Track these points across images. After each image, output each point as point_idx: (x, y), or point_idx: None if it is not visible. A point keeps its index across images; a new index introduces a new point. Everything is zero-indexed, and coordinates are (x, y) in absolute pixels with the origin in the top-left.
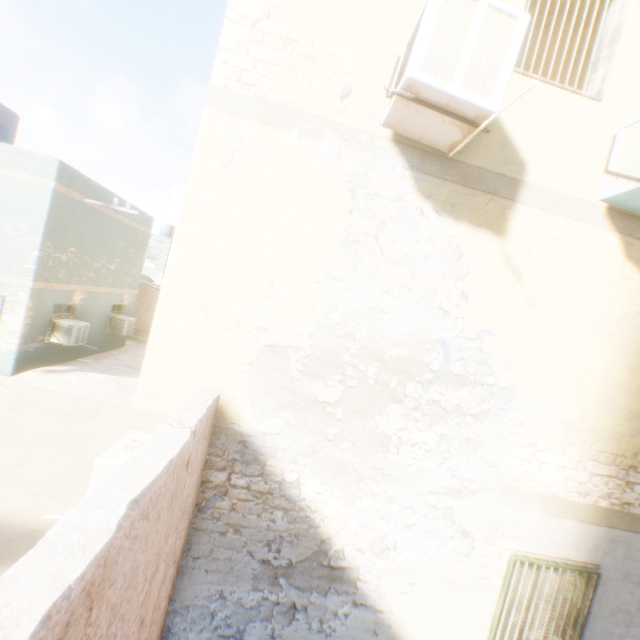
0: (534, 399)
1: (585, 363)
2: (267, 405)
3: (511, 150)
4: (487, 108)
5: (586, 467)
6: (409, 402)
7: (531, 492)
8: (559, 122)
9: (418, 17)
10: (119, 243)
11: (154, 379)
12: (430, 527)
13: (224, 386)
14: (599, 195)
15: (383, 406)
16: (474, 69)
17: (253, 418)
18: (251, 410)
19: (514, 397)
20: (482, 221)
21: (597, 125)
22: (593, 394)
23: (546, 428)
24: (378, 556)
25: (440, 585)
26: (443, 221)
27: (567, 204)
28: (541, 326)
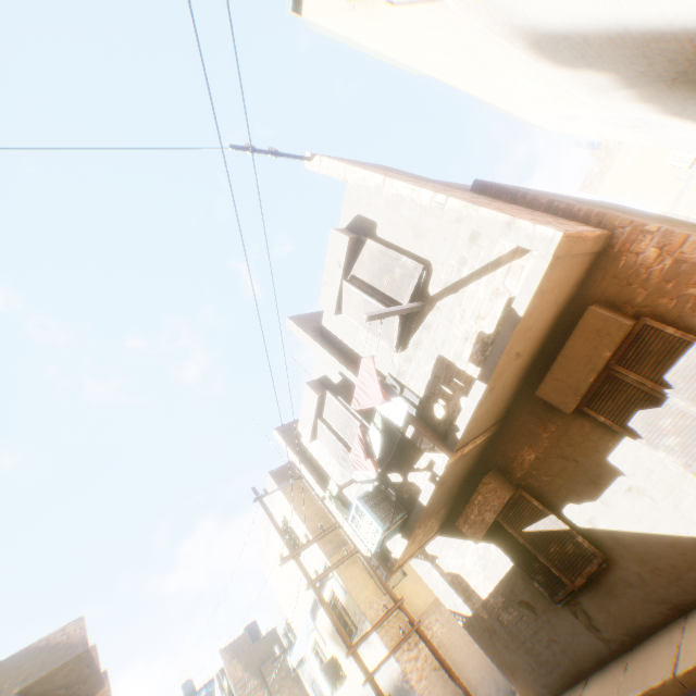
0: None
1: None
2: None
3: None
4: None
5: None
6: None
7: None
8: None
9: (659, 163)
10: None
11: None
12: None
13: None
14: None
15: None
16: (687, 153)
17: None
18: None
19: None
20: None
21: None
22: None
23: None
24: None
25: None
26: None
27: None
28: None
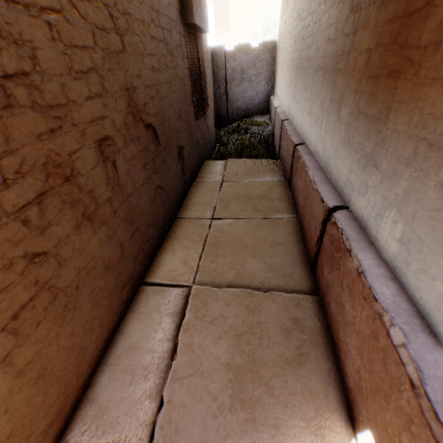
0: None
1: None
2: None
3: None
4: None
5: None
6: None
7: None
8: None
9: None
10: None
11: None
12: None
13: None
14: None
15: None
16: None
17: None
18: None
19: None
20: None
21: None
22: None
23: None
24: None
25: None
26: None
27: None
28: None
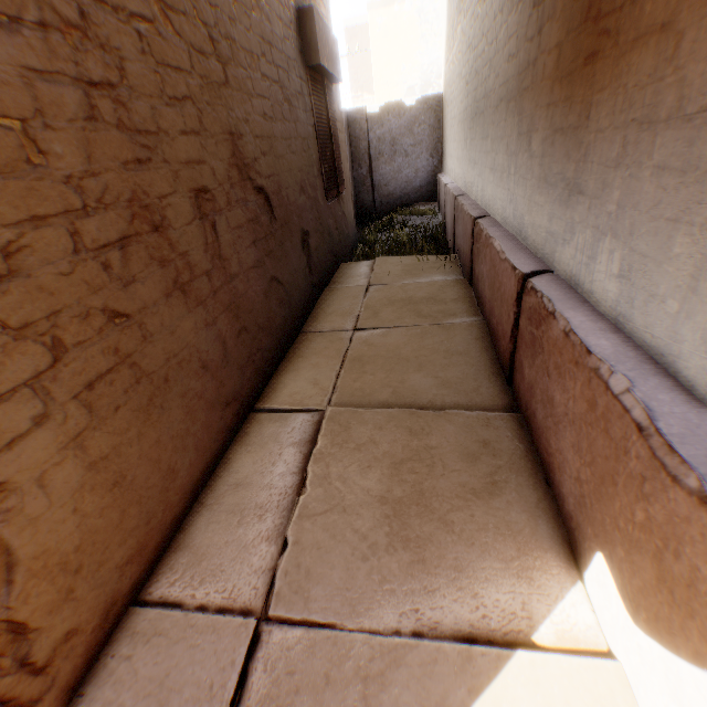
0: None
1: None
2: None
3: None
4: None
5: None
6: None
7: None
8: None
9: None
10: None
11: None
12: None
13: None
14: None
15: None
16: None
17: None
18: None
19: None
20: None
21: None
22: None
23: None
24: None
25: None
26: None
27: None
28: None
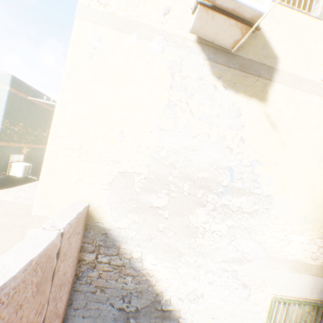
0: (285, 202)
1: (314, 179)
2: (120, 210)
3: (269, 49)
4: (260, 10)
5: (316, 242)
6: (209, 206)
7: (284, 259)
8: (297, 32)
9: None
10: (48, 121)
11: (46, 195)
12: (223, 283)
13: (92, 198)
14: (322, 77)
15: (193, 209)
16: None
17: (111, 218)
18: (110, 213)
19: (273, 201)
20: (252, 93)
21: (320, 35)
22: (319, 198)
23: (292, 219)
24: (192, 302)
25: (230, 318)
26: (228, 93)
27: (303, 83)
28: (288, 157)
